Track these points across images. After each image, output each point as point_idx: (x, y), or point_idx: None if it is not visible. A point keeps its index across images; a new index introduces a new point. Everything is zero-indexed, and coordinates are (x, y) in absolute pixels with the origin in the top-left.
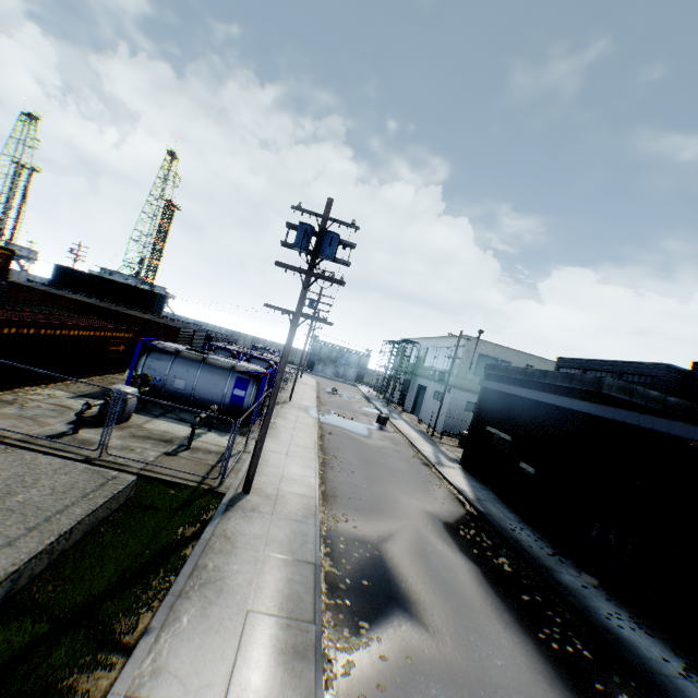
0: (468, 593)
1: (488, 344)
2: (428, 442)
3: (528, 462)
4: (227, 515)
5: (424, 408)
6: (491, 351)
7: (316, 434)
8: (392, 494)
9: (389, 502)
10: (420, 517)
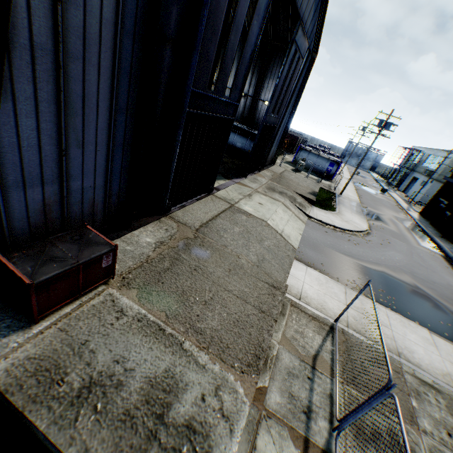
0: (400, 227)
1: None
2: (405, 203)
3: (448, 211)
4: (339, 197)
5: (411, 190)
6: None
7: (354, 188)
8: (382, 209)
9: (381, 210)
10: (391, 216)
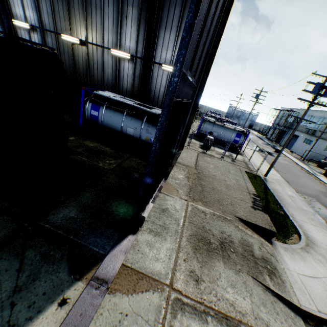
0: None
1: None
2: (302, 163)
3: None
4: (267, 183)
5: (295, 146)
6: None
7: (261, 156)
8: (304, 184)
9: (306, 186)
10: (320, 193)
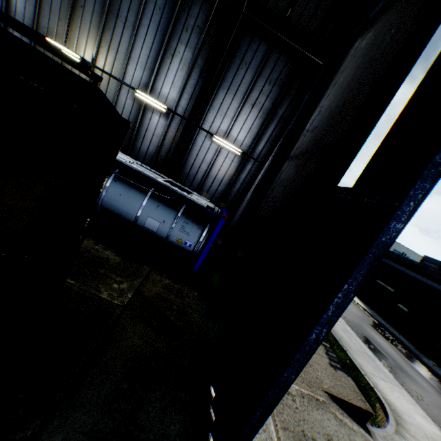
0: (400, 358)
1: None
2: None
3: (403, 305)
4: None
5: None
6: None
7: None
8: None
9: (346, 310)
10: (361, 320)
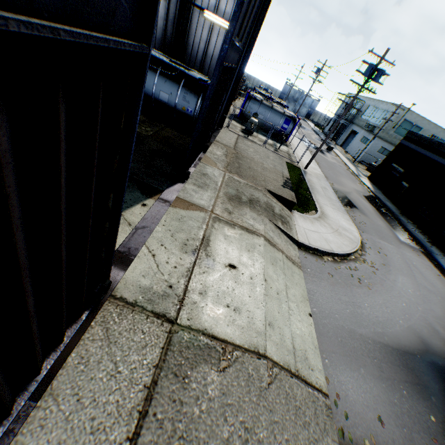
0: (371, 212)
1: (413, 113)
2: (352, 164)
3: (406, 182)
4: (306, 174)
5: (351, 145)
6: (412, 119)
7: (309, 151)
8: (344, 182)
9: (344, 184)
10: (355, 191)
